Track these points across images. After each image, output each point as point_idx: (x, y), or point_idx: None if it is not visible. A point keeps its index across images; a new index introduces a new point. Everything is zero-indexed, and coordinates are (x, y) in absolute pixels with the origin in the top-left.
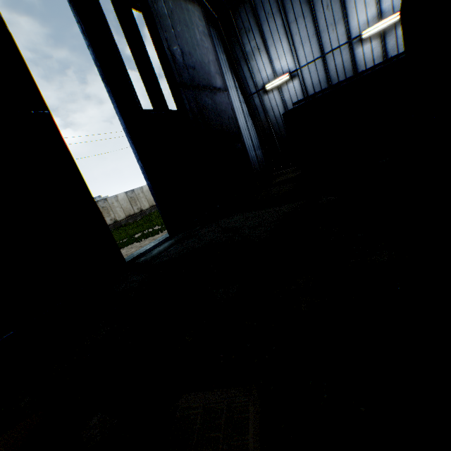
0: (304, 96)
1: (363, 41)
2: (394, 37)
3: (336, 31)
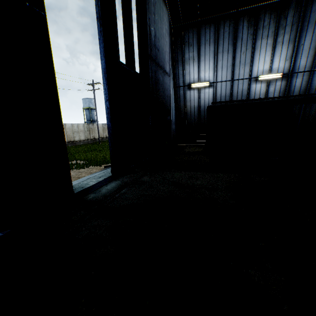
0: (213, 100)
1: (257, 81)
2: (274, 86)
3: (244, 69)
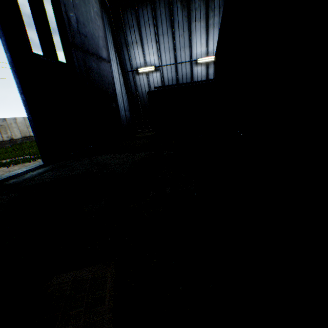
0: (162, 84)
1: (198, 64)
2: (213, 68)
3: (185, 52)
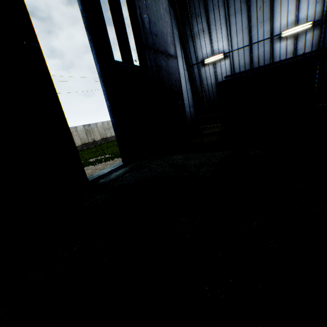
0: (232, 72)
1: (281, 38)
2: (304, 40)
3: (263, 28)
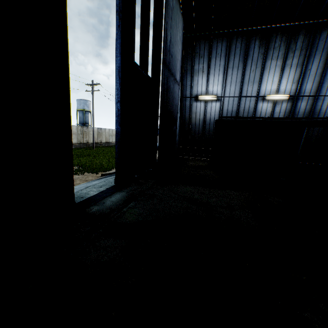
0: (220, 114)
1: (264, 100)
2: (280, 107)
3: (252, 86)
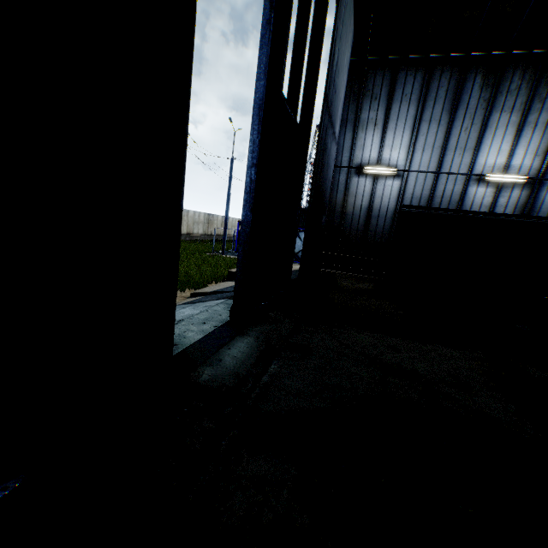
0: (398, 201)
1: (480, 181)
2: (508, 196)
3: (462, 157)
